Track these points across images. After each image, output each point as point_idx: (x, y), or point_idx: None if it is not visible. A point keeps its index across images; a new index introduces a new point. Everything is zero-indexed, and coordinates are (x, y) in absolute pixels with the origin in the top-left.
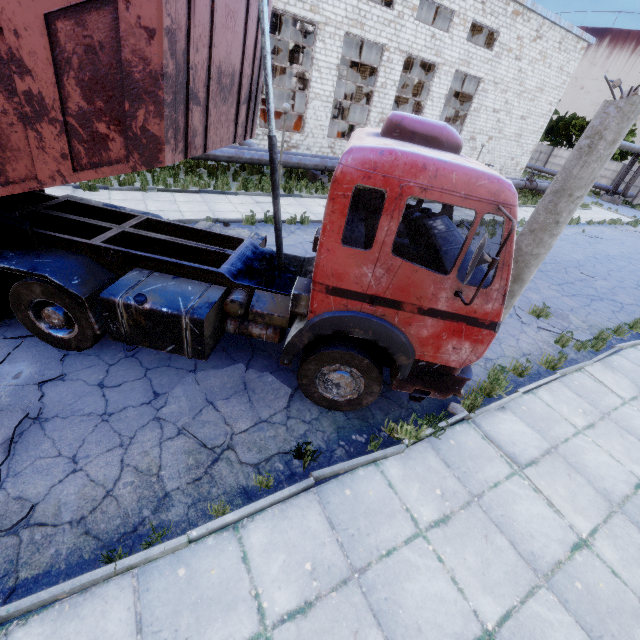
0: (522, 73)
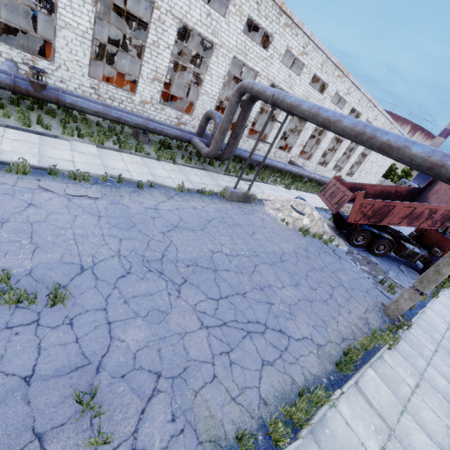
0: None
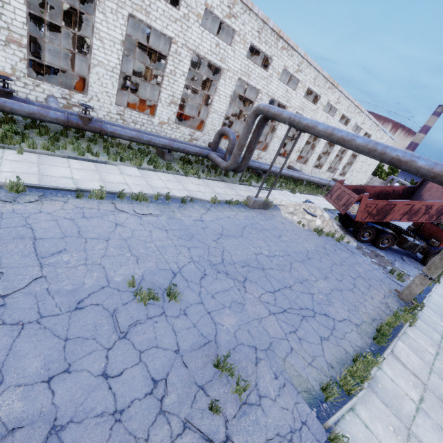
0: None
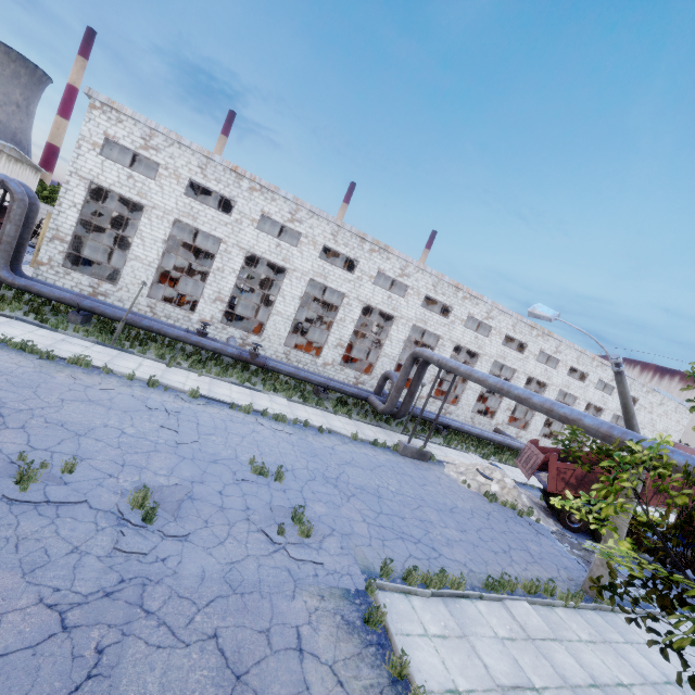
0: (653, 420)
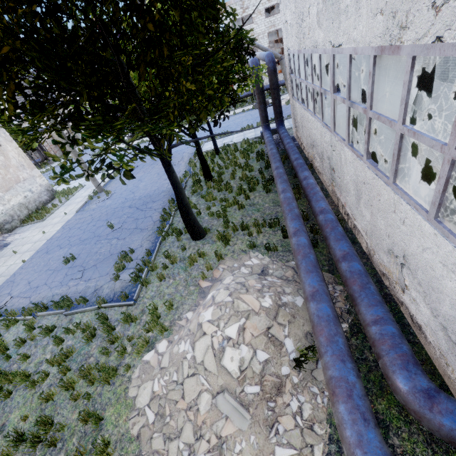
0: None
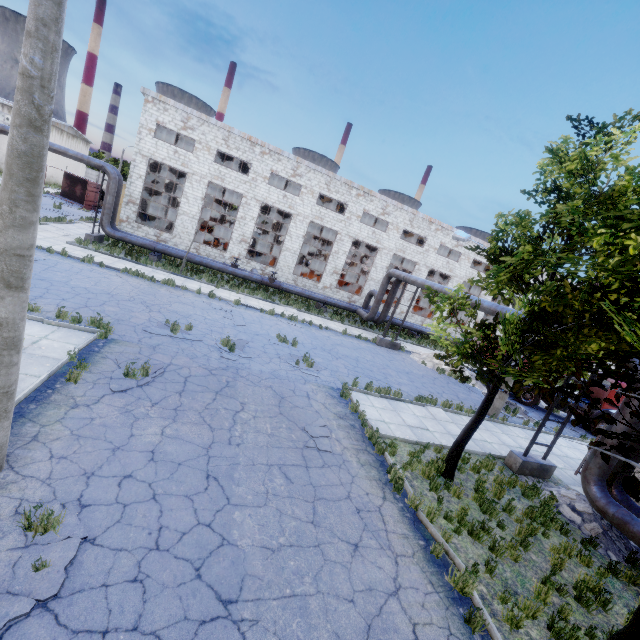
0: None
